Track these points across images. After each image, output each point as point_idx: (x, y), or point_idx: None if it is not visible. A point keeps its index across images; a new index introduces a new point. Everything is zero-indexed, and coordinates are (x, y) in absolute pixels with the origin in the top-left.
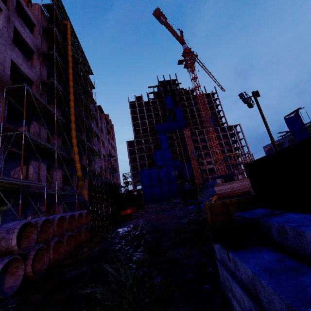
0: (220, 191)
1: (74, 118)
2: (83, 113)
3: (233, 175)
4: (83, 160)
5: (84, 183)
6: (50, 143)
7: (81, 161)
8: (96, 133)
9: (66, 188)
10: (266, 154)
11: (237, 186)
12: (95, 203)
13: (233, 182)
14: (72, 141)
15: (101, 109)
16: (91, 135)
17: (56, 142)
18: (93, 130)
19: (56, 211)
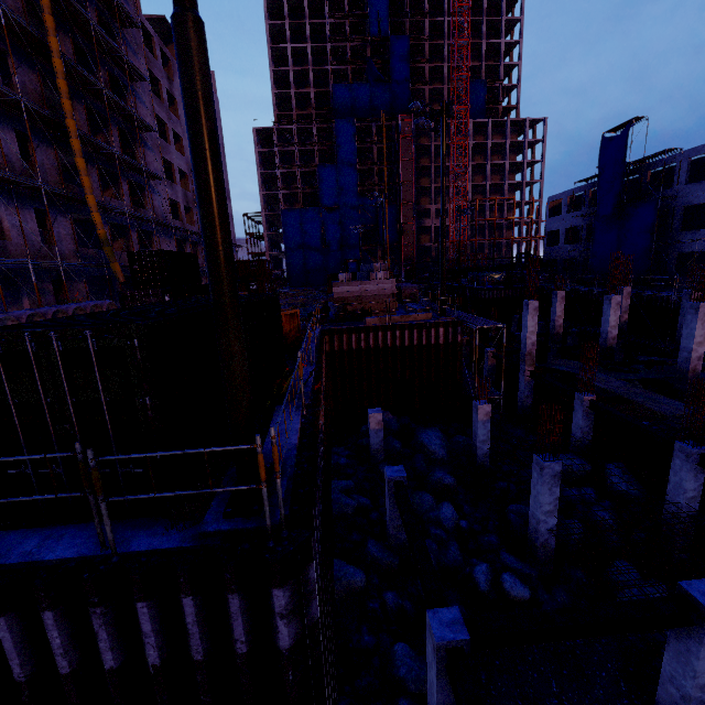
0: (341, 295)
1: (71, 106)
2: (100, 76)
3: (372, 271)
4: (121, 191)
5: (113, 252)
6: (33, 162)
7: (119, 193)
8: (148, 123)
9: (88, 252)
10: (547, 216)
11: (371, 290)
12: (144, 286)
13: (367, 282)
14: (76, 162)
15: (169, 27)
16: (135, 126)
17: (45, 157)
18: (137, 116)
19: (67, 295)
